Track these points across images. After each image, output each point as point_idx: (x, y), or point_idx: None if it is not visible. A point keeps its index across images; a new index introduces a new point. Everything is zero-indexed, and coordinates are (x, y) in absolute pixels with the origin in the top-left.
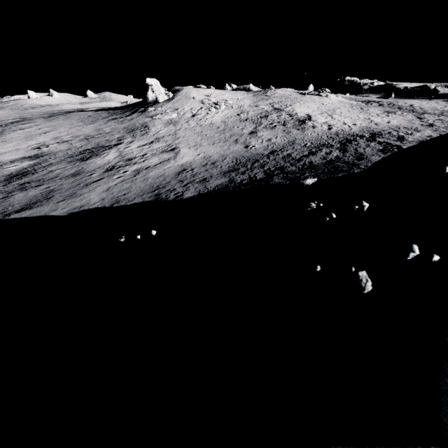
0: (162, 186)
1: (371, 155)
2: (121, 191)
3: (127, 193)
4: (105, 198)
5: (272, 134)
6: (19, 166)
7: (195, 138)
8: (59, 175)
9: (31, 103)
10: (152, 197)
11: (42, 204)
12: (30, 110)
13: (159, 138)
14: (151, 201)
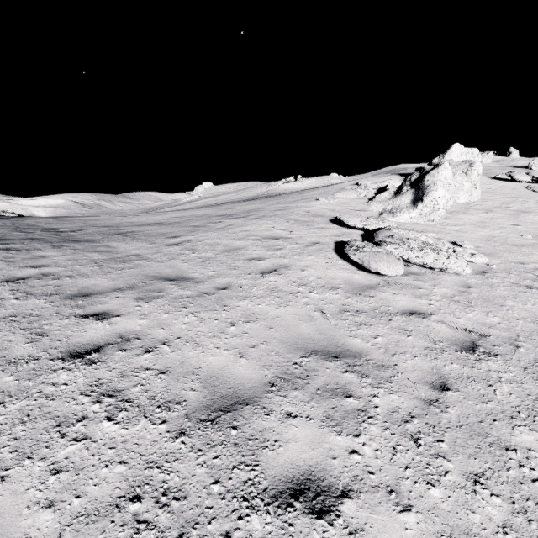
0: None
1: None
2: None
3: None
4: None
5: None
6: None
7: None
8: None
9: None
10: None
11: None
12: None
13: None
14: None
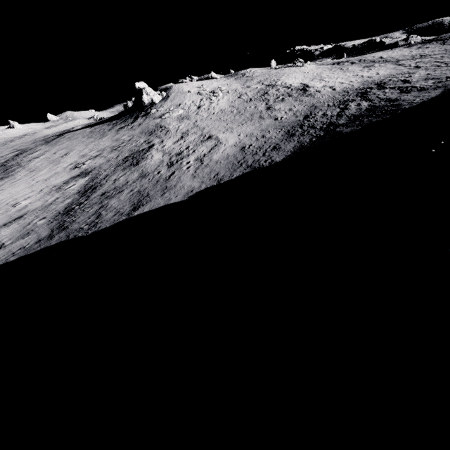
0: (243, 161)
1: (398, 97)
2: (209, 174)
3: (217, 173)
4: (203, 181)
5: (287, 104)
6: (78, 184)
7: (220, 125)
8: (128, 180)
9: (3, 138)
10: (247, 169)
11: (148, 200)
12: (12, 144)
13: (186, 133)
14: (252, 171)
